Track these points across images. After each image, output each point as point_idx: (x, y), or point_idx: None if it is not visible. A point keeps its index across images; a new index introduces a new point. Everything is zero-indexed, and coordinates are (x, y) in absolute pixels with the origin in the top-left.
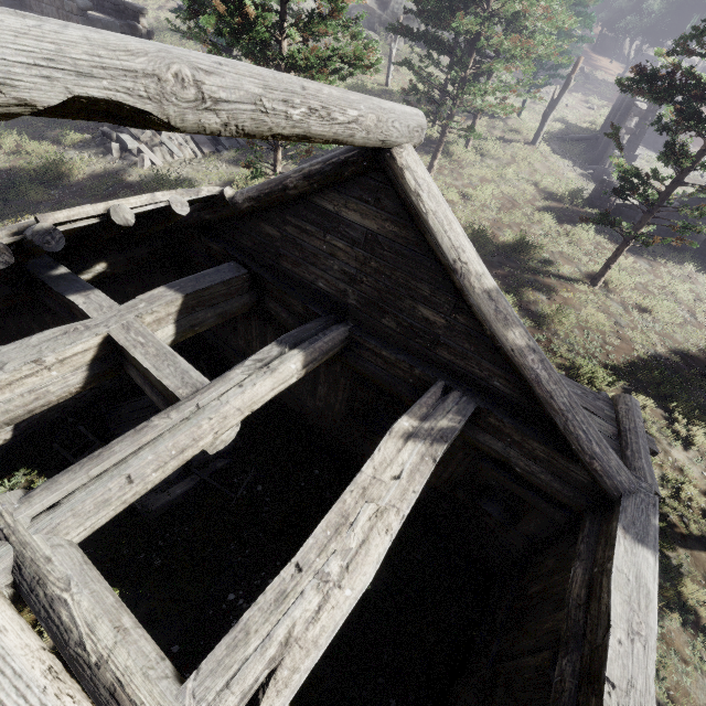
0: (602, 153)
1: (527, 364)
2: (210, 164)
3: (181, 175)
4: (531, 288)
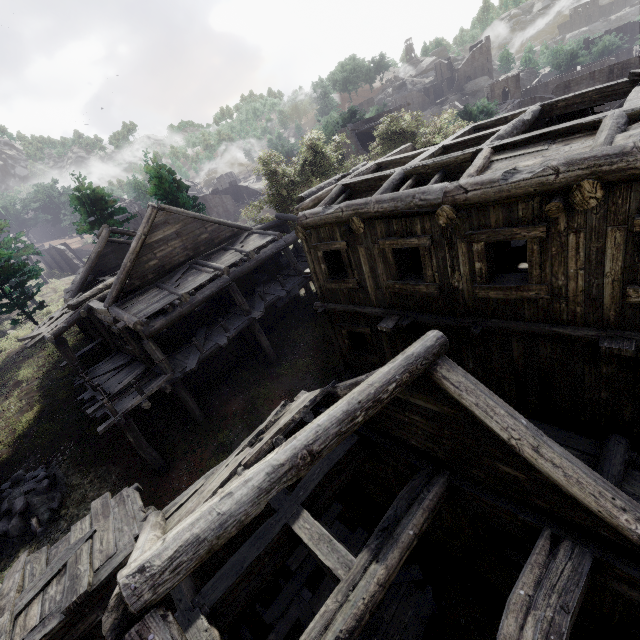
0: (72, 268)
1: None
2: None
3: None
4: None
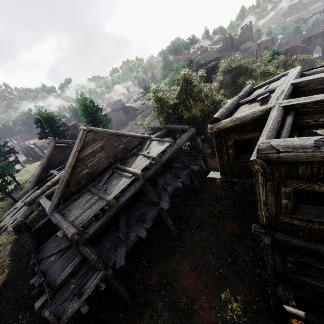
0: (38, 157)
1: None
2: None
3: None
4: None
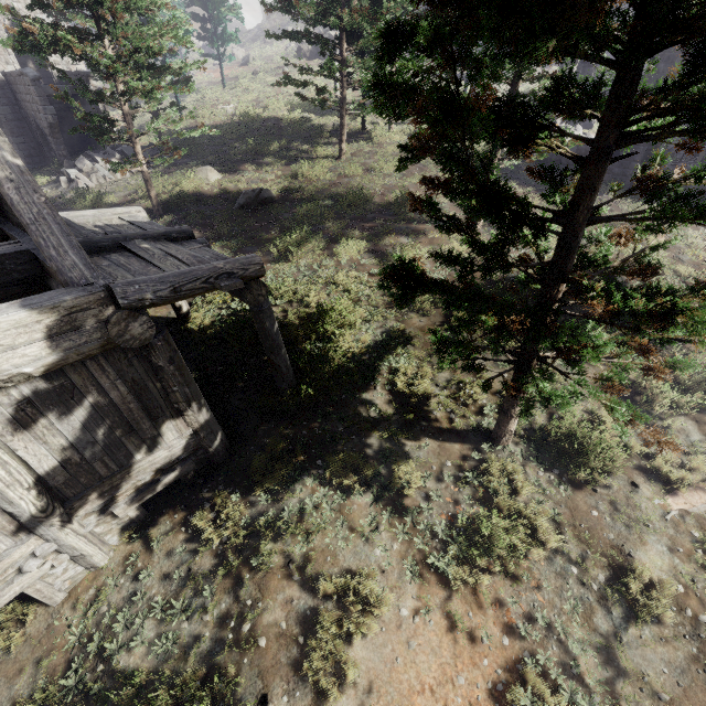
0: None
1: (5, 192)
2: (133, 180)
3: (104, 191)
4: (394, 234)
